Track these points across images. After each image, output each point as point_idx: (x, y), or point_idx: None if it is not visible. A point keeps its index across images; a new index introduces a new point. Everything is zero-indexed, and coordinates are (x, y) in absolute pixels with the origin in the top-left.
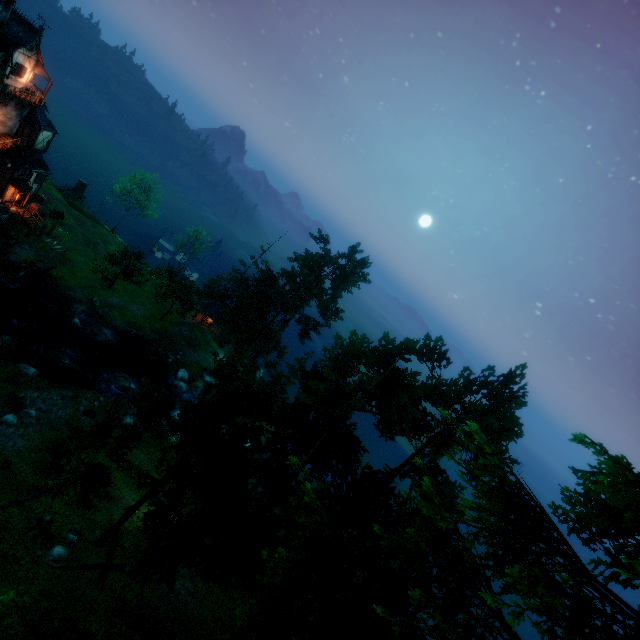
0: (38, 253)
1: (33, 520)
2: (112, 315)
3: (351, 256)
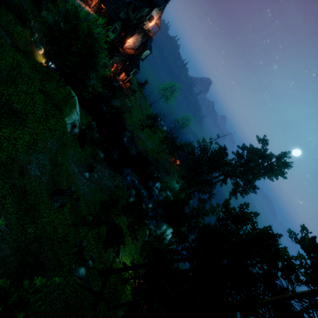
0: (121, 104)
1: (78, 242)
2: (138, 143)
3: (281, 158)
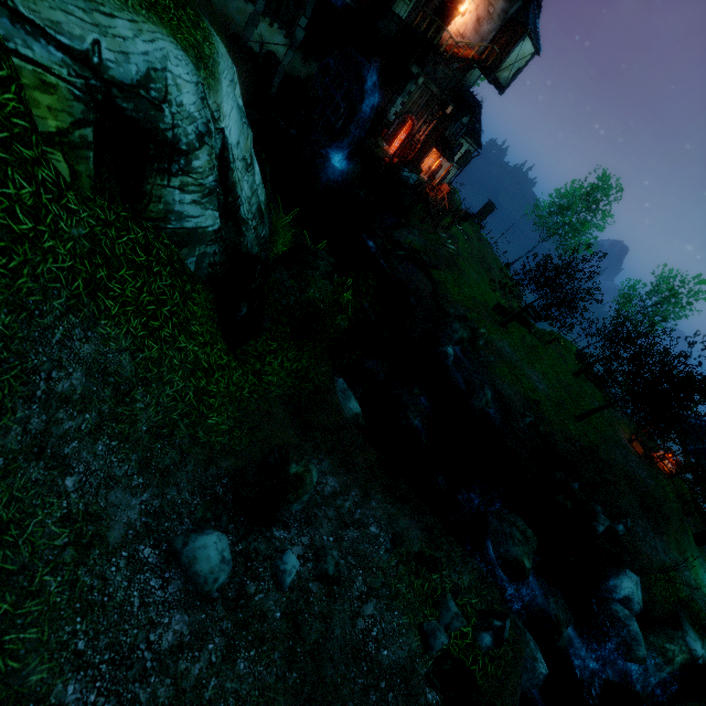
0: (426, 244)
1: None
2: (498, 370)
3: None
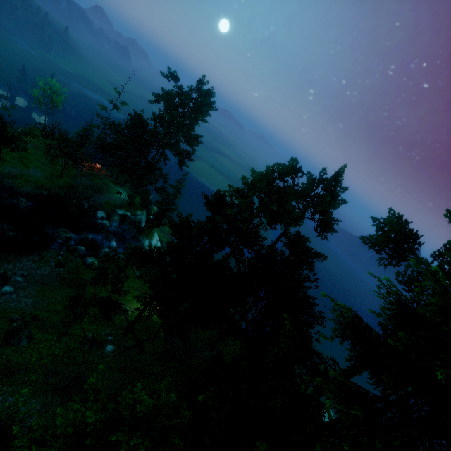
0: None
1: (83, 340)
2: (18, 184)
3: (200, 89)
